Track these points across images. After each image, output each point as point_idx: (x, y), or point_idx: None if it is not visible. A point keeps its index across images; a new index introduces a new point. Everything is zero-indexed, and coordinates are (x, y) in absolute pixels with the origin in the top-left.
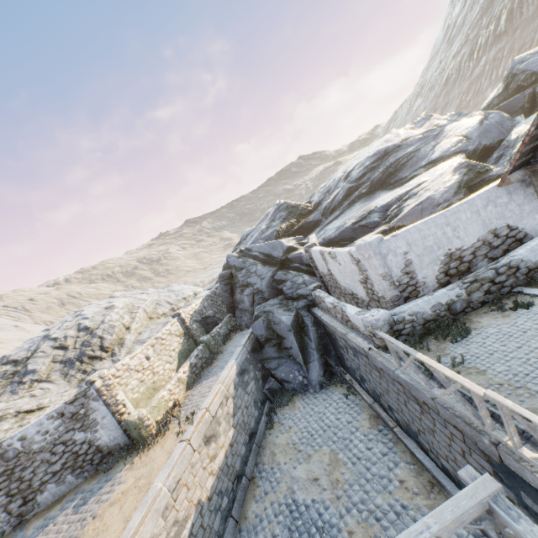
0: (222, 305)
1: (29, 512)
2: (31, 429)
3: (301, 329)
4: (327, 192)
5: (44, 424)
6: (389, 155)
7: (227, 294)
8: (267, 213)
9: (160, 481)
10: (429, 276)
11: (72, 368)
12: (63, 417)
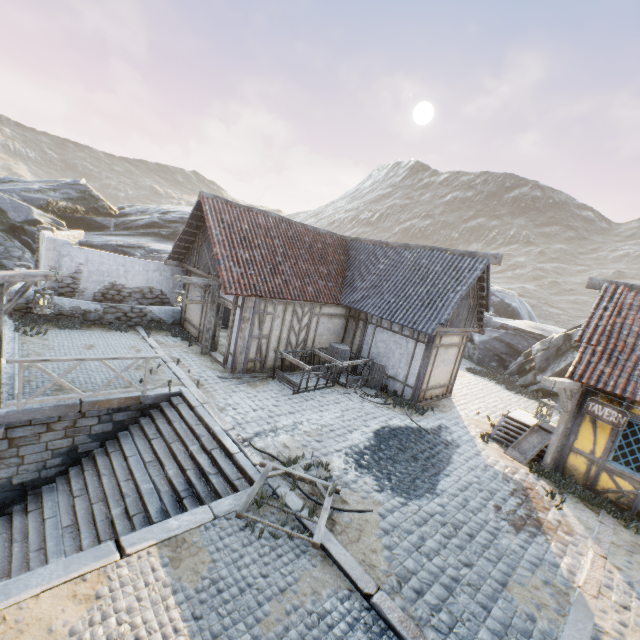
0: None
1: None
2: None
3: None
4: (141, 212)
5: None
6: None
7: None
8: (60, 180)
9: None
10: (90, 290)
11: None
12: None
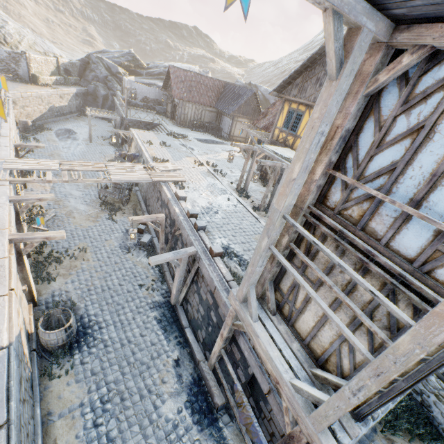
0: (76, 72)
1: None
2: None
3: (106, 100)
4: (156, 67)
5: (3, 52)
6: None
7: (82, 69)
8: (124, 50)
9: (49, 90)
10: (140, 98)
11: None
12: (10, 55)
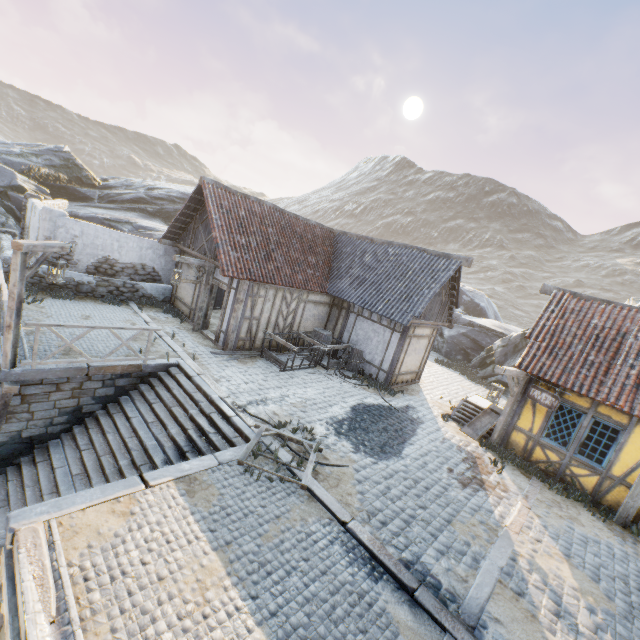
0: None
1: None
2: None
3: None
4: (126, 186)
5: None
6: None
7: None
8: (42, 145)
9: None
10: (84, 262)
11: None
12: None
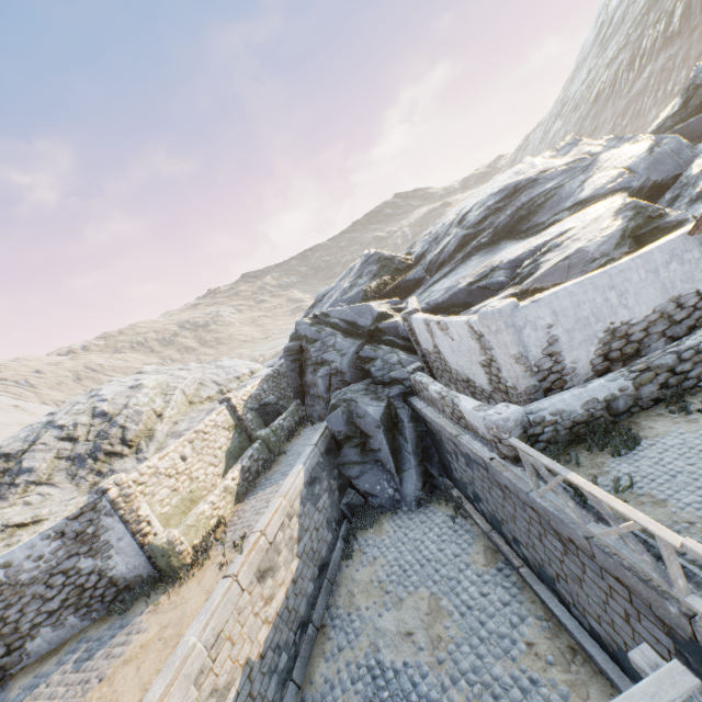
0: (287, 389)
1: (15, 664)
2: (19, 553)
3: (393, 425)
4: (433, 241)
5: (37, 547)
6: (521, 192)
7: (294, 374)
8: (352, 266)
9: (194, 634)
10: (582, 361)
11: (83, 467)
12: (63, 537)
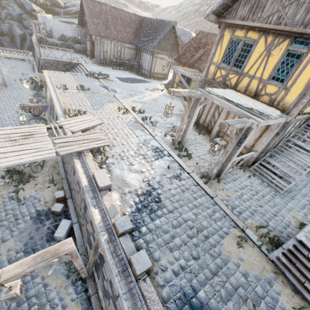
0: None
1: None
2: None
3: (24, 40)
4: (73, 6)
5: None
6: None
7: None
8: None
9: None
10: (56, 36)
11: None
12: None
